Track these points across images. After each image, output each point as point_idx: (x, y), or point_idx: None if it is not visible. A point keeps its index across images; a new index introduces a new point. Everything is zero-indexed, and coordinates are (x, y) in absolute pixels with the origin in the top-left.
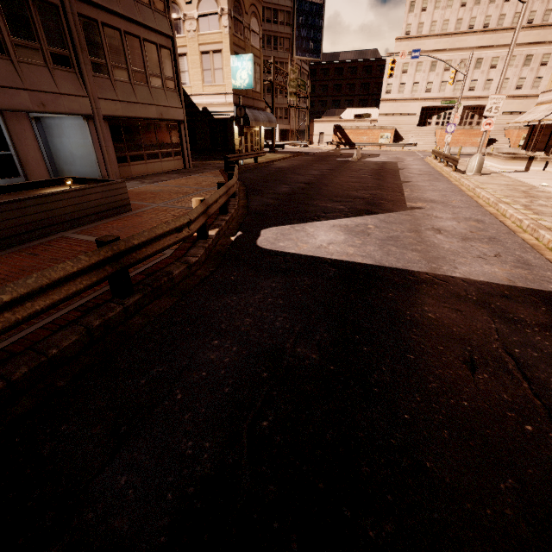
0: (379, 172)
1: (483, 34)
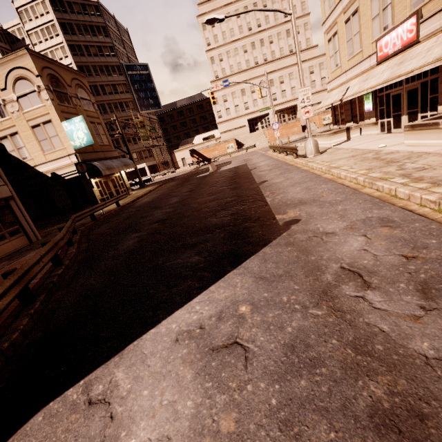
0: (234, 178)
1: (266, 65)
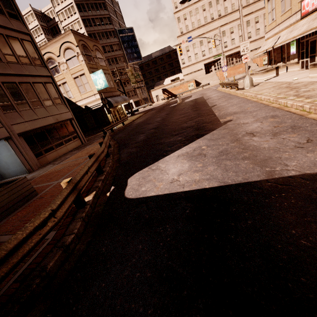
0: (195, 105)
1: (220, 19)
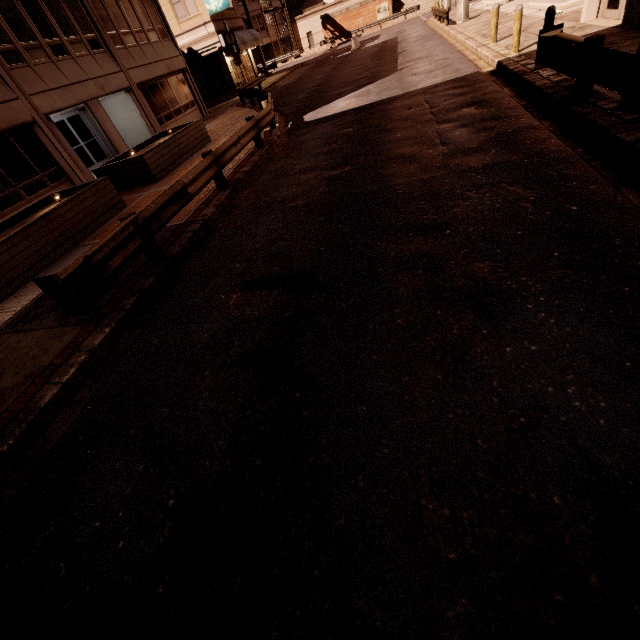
0: (379, 53)
1: None
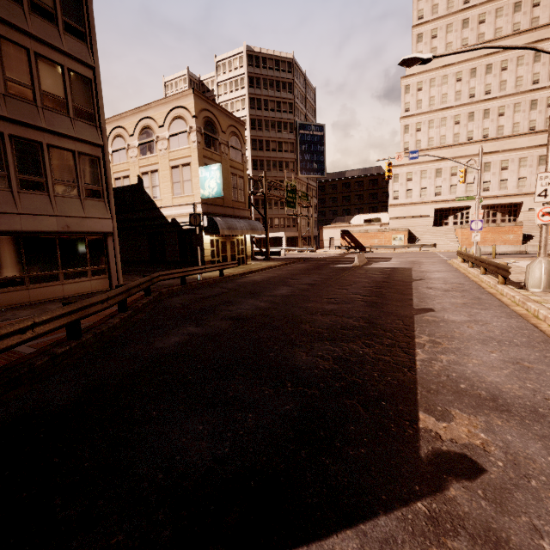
0: (381, 286)
1: (484, 142)
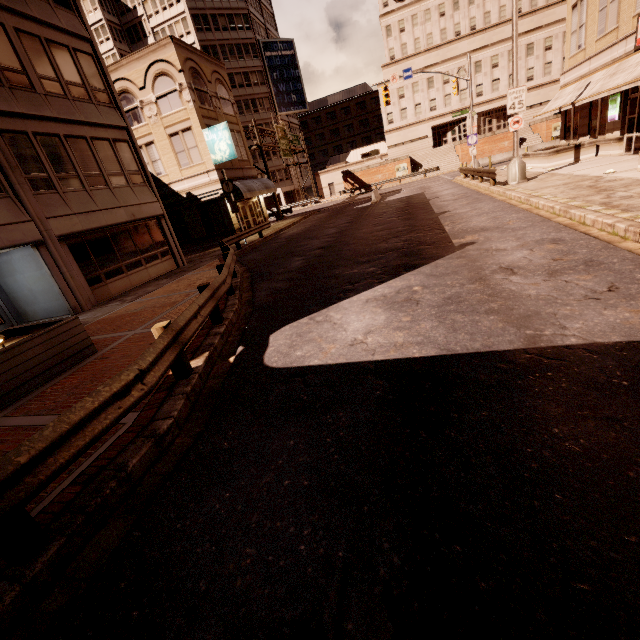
0: (407, 209)
1: (473, 36)
